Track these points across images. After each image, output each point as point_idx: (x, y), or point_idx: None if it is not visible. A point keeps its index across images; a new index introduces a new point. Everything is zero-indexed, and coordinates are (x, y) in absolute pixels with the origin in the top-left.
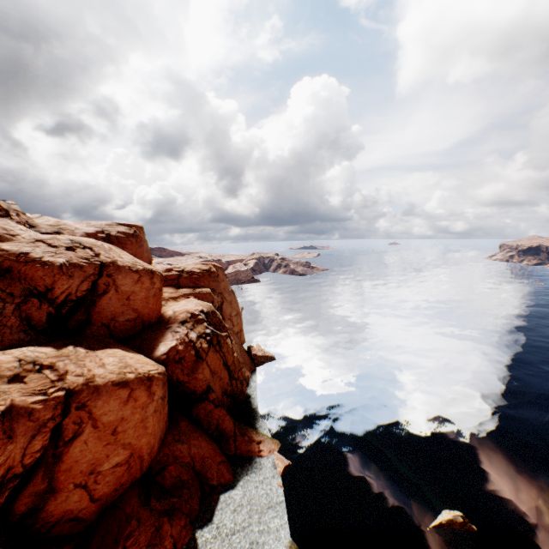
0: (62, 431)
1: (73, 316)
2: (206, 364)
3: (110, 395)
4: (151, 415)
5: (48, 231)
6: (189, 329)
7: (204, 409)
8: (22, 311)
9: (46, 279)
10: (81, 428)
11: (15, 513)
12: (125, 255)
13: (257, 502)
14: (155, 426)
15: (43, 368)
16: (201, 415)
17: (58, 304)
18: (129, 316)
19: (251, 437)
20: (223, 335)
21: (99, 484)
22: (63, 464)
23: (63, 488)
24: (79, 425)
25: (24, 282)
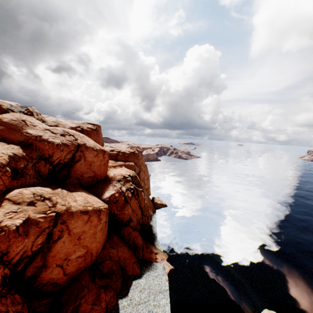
0: (52, 234)
1: (61, 172)
2: (129, 205)
3: (78, 218)
4: (99, 231)
5: (52, 124)
6: (121, 185)
7: (127, 231)
8: (36, 167)
9: (49, 150)
10: (62, 234)
11: (25, 276)
12: (90, 140)
13: (153, 288)
14: (100, 238)
15: (45, 199)
16: (125, 234)
17: (54, 165)
18: (90, 174)
19: (152, 250)
20: (140, 190)
21: (68, 266)
22: (51, 253)
23: (50, 266)
24: (61, 232)
25: (38, 151)
